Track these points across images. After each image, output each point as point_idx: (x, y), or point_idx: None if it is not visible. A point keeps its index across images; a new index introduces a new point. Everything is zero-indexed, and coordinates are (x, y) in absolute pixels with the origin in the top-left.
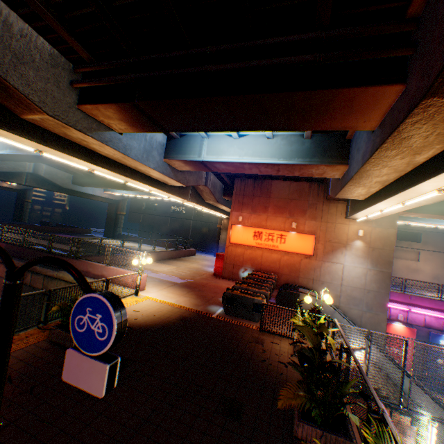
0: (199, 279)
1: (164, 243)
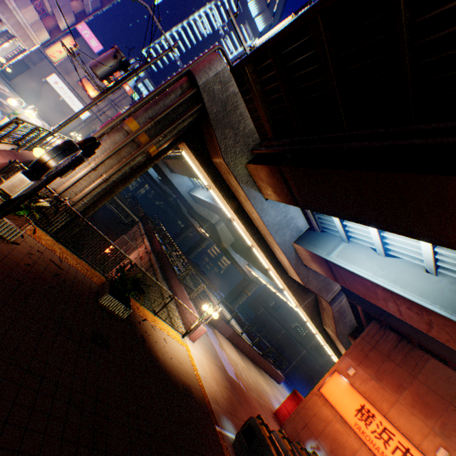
0: (252, 395)
1: (260, 345)
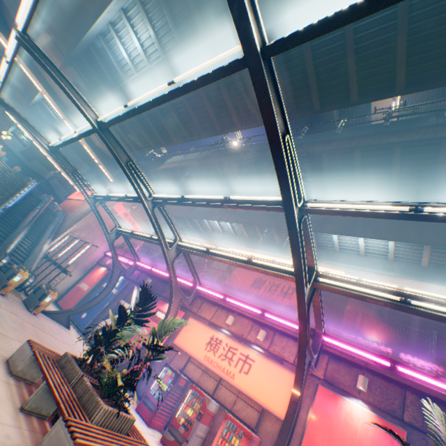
0: None
1: None
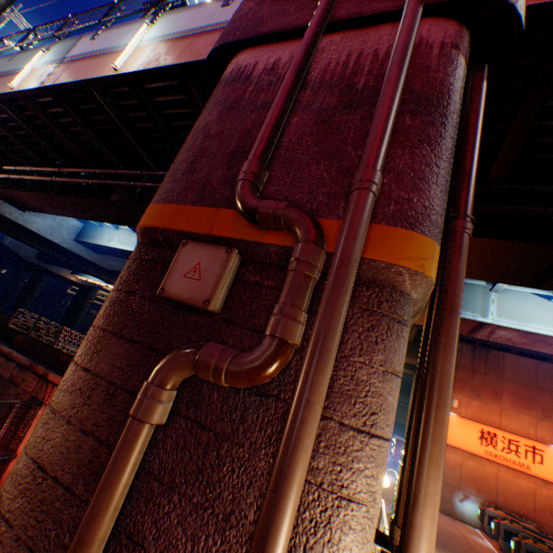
0: None
1: None
